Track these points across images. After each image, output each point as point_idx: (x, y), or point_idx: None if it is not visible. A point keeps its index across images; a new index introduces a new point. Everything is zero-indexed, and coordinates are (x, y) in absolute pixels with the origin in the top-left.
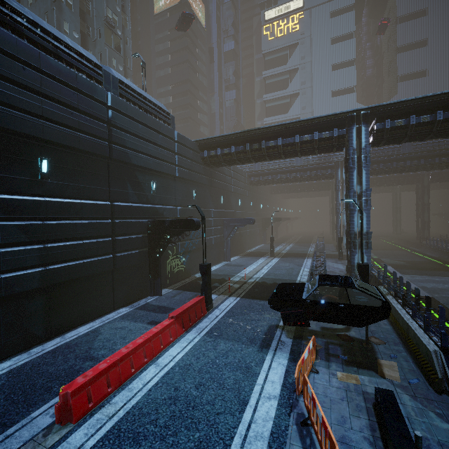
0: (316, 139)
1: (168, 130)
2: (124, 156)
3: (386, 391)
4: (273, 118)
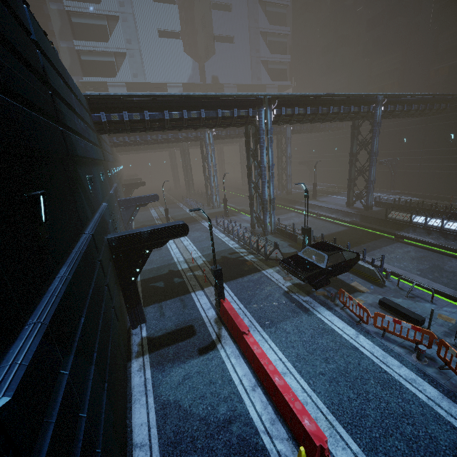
0: (236, 116)
1: (71, 81)
2: (71, 144)
3: (384, 298)
4: (89, 43)
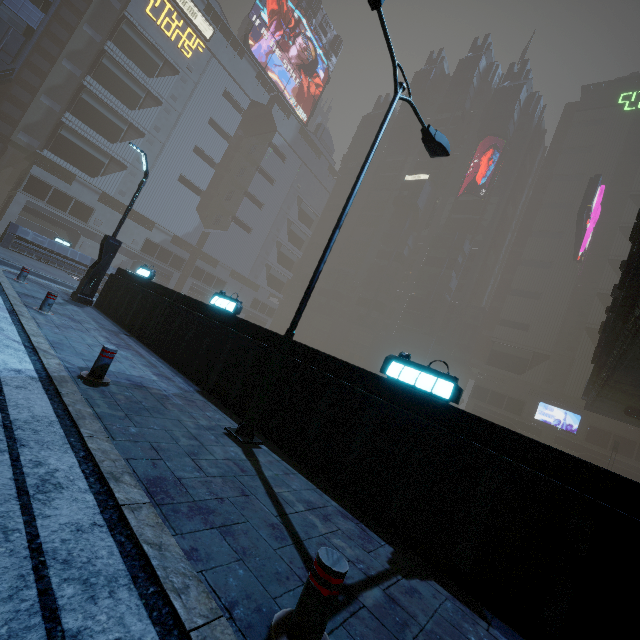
0: None
1: None
2: None
3: None
4: (87, 129)
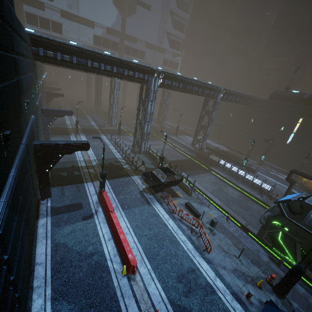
0: (136, 77)
1: (23, 30)
2: (21, 86)
3: (187, 202)
4: None
